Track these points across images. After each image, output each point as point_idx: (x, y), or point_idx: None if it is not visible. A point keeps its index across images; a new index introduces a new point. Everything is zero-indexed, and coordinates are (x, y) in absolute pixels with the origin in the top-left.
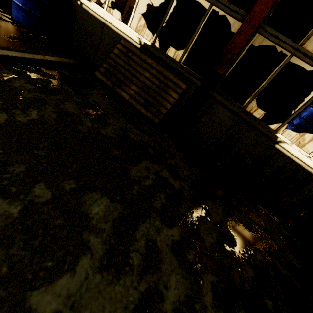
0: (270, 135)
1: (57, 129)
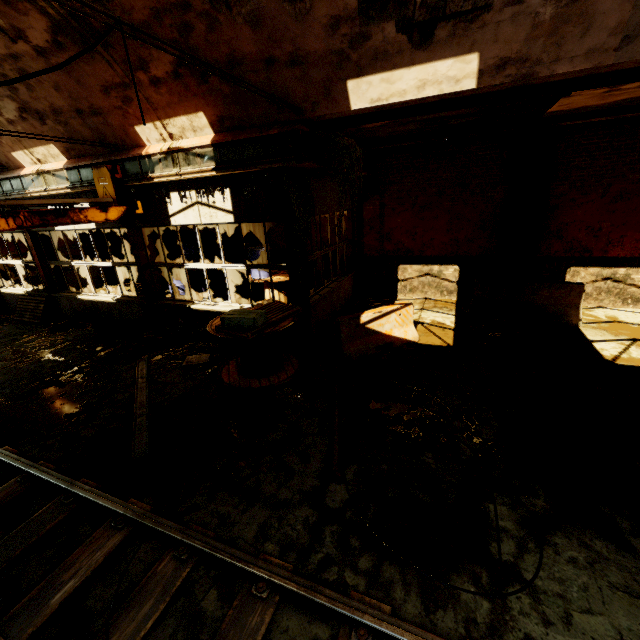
0: (74, 297)
1: None
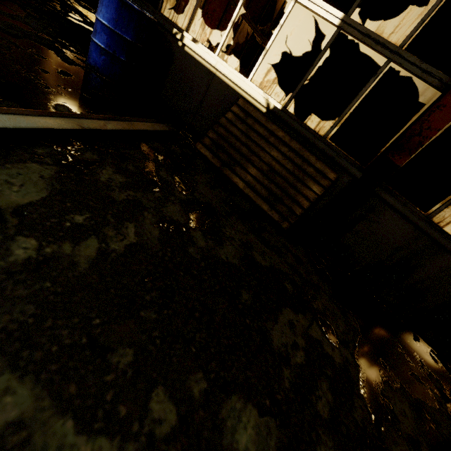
0: None
1: (165, 260)
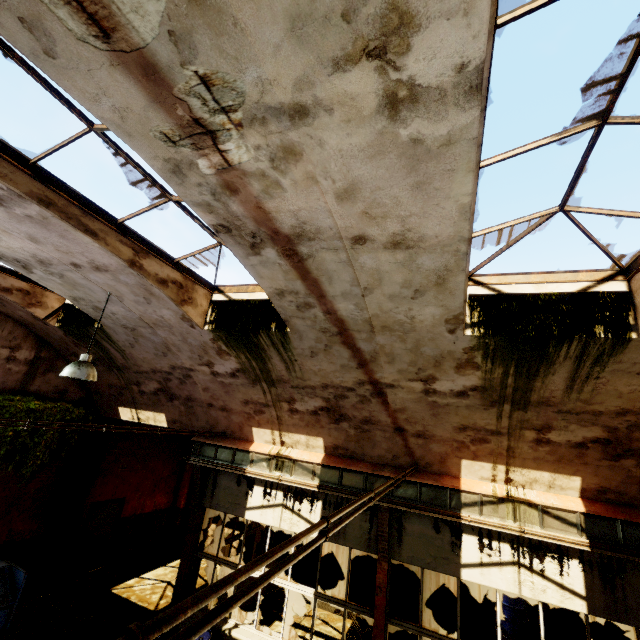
0: None
1: None
